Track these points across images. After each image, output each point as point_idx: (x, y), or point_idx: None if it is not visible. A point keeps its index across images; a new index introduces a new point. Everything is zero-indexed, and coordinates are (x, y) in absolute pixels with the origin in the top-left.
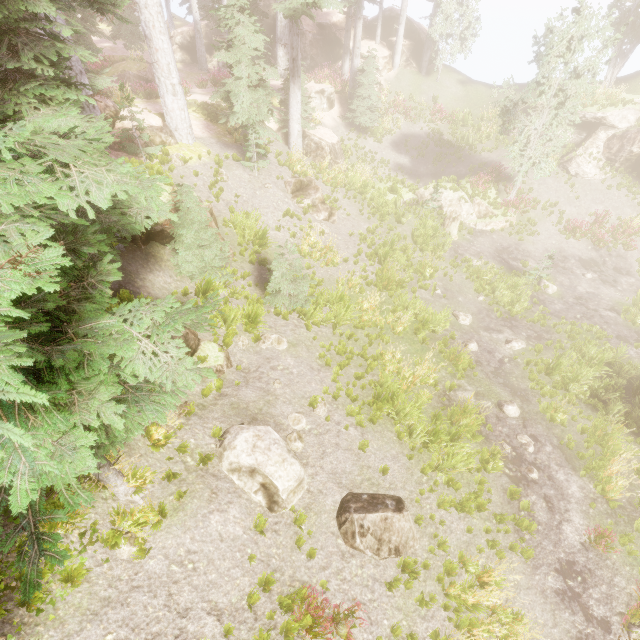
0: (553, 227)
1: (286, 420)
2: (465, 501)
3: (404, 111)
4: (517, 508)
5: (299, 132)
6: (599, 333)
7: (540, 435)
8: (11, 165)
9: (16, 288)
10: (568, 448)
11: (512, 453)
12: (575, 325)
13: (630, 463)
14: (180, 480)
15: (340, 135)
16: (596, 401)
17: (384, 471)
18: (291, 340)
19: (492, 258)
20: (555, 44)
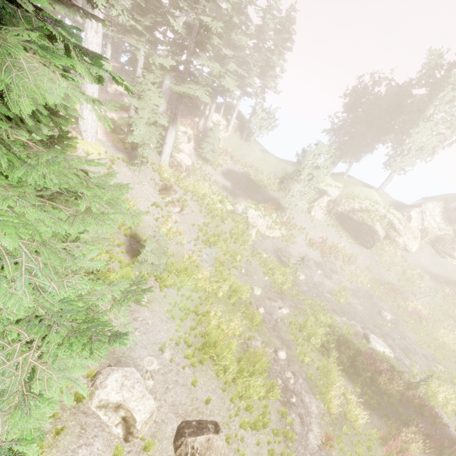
0: (303, 241)
1: (142, 362)
2: (256, 421)
3: (231, 156)
4: (285, 424)
5: (169, 153)
6: (324, 306)
7: (296, 371)
8: (99, 217)
9: (84, 288)
10: (310, 380)
11: (282, 384)
12: (313, 300)
13: (340, 389)
14: (56, 418)
15: (192, 160)
16: (323, 349)
17: (207, 401)
18: (149, 297)
19: (273, 253)
20: (309, 153)
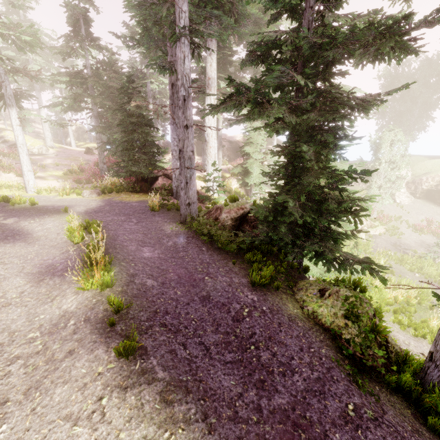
0: (407, 229)
1: None
2: None
3: None
4: None
5: None
6: None
7: None
8: None
9: None
10: None
11: None
12: None
13: None
14: None
15: None
16: None
17: None
18: None
19: (394, 250)
20: (383, 143)
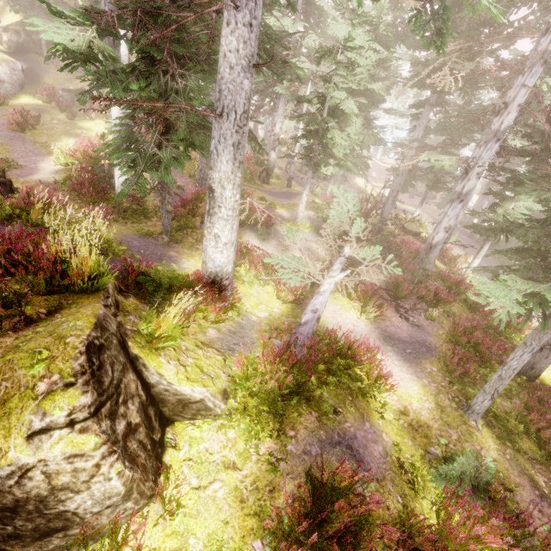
0: None
1: None
2: None
3: None
4: None
5: None
6: None
7: None
8: None
9: None
10: None
11: None
12: None
13: None
14: None
15: None
16: None
17: None
18: None
19: None
20: None
